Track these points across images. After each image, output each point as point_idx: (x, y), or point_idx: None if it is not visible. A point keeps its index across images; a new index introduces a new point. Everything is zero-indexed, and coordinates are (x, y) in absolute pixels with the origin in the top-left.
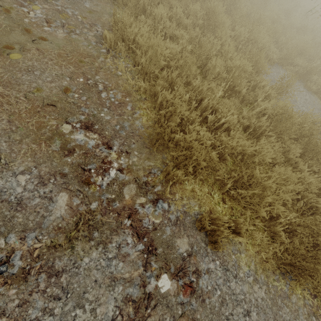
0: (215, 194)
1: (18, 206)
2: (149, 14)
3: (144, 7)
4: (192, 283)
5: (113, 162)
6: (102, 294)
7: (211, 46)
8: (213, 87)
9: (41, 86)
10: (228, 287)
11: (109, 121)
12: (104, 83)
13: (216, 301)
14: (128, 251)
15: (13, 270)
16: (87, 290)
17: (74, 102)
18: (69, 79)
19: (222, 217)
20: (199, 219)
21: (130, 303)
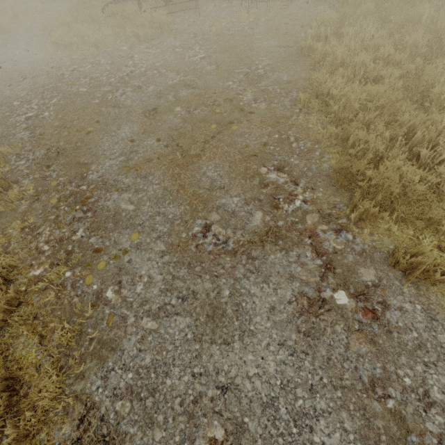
0: (425, 239)
1: (232, 214)
2: (348, 66)
3: (342, 61)
4: (375, 310)
5: (298, 195)
6: (282, 282)
7: (441, 73)
8: (433, 119)
9: (249, 144)
10: (432, 336)
11: (297, 164)
12: (295, 136)
13: (410, 341)
14: (306, 261)
15: (228, 248)
16: (271, 275)
17: (270, 152)
18: (267, 137)
19: (424, 250)
20: (392, 253)
21: (305, 297)
